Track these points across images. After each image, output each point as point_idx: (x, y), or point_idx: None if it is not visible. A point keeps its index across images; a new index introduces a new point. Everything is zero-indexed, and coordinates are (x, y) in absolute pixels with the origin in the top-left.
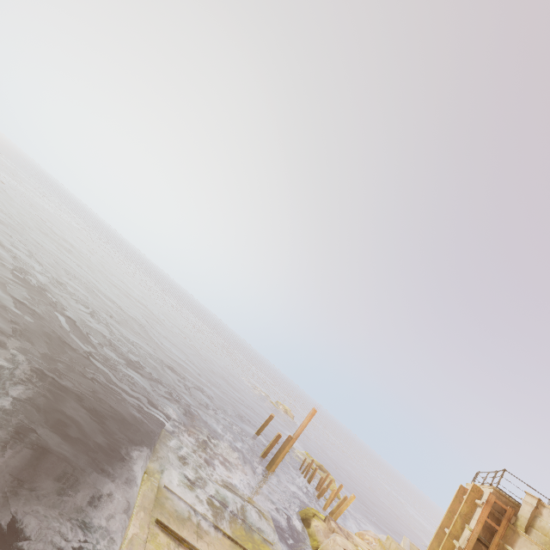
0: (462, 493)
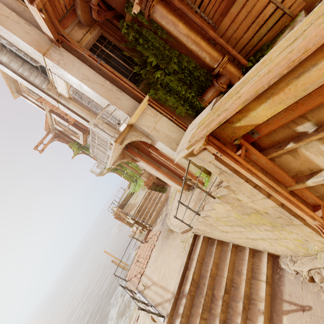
0: None
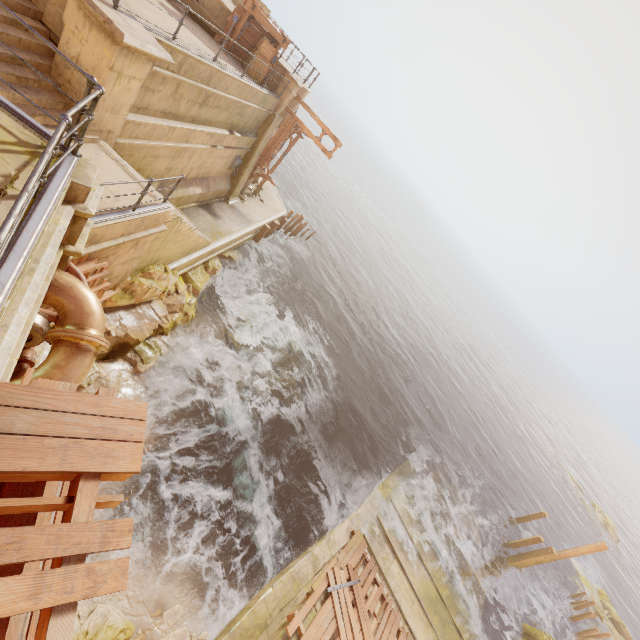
0: None
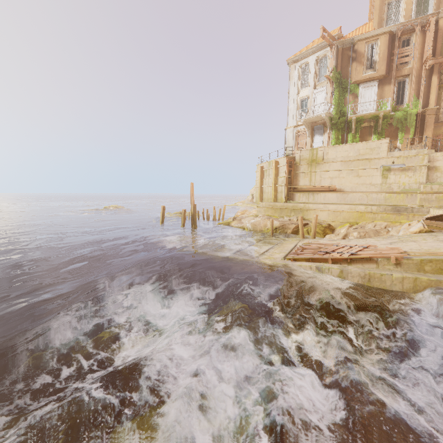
0: (262, 169)
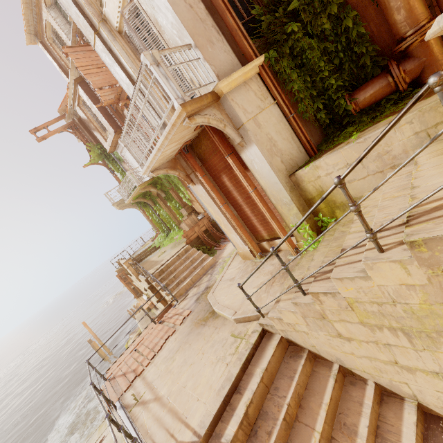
0: None
